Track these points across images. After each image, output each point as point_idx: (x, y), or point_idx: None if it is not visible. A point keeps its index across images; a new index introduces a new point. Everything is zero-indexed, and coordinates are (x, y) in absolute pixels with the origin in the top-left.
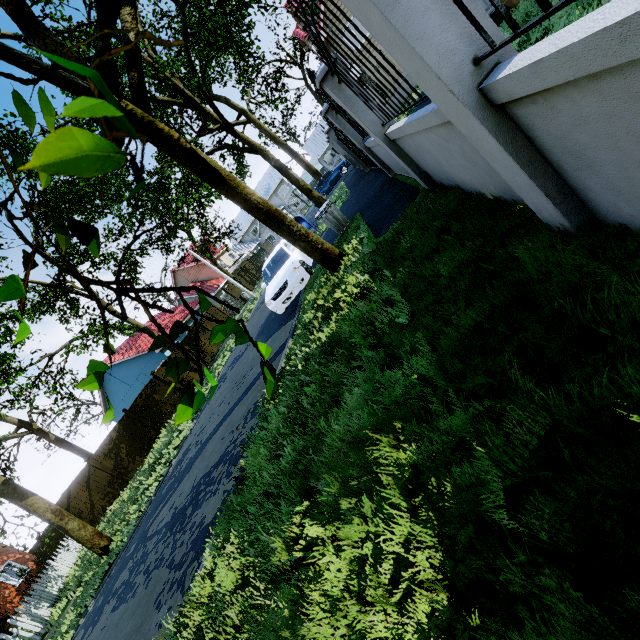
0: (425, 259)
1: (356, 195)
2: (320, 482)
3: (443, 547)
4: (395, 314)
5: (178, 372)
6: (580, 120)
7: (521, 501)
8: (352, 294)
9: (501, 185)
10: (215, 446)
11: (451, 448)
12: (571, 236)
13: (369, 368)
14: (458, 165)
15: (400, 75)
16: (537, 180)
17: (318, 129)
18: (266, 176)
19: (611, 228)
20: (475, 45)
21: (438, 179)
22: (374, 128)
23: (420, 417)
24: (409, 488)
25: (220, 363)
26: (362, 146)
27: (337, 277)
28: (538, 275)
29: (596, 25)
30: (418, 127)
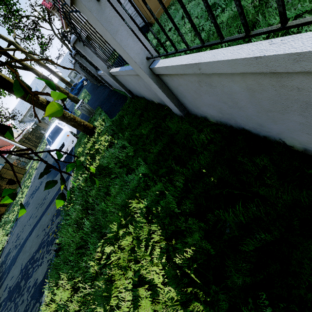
0: (136, 128)
1: (95, 97)
2: (107, 229)
3: (161, 228)
4: (127, 152)
5: (64, 180)
6: (180, 84)
7: (181, 203)
8: (105, 145)
9: (160, 99)
10: (33, 242)
11: (158, 197)
12: (183, 118)
13: (120, 176)
14: (143, 90)
15: (117, 53)
16: (171, 100)
17: (65, 59)
18: (34, 82)
19: (193, 115)
20: (146, 53)
21: (135, 93)
22: (104, 69)
23: (145, 190)
24: (145, 216)
25: (21, 196)
26: (96, 74)
27: (94, 138)
28: (176, 132)
29: (180, 62)
30: (126, 73)
